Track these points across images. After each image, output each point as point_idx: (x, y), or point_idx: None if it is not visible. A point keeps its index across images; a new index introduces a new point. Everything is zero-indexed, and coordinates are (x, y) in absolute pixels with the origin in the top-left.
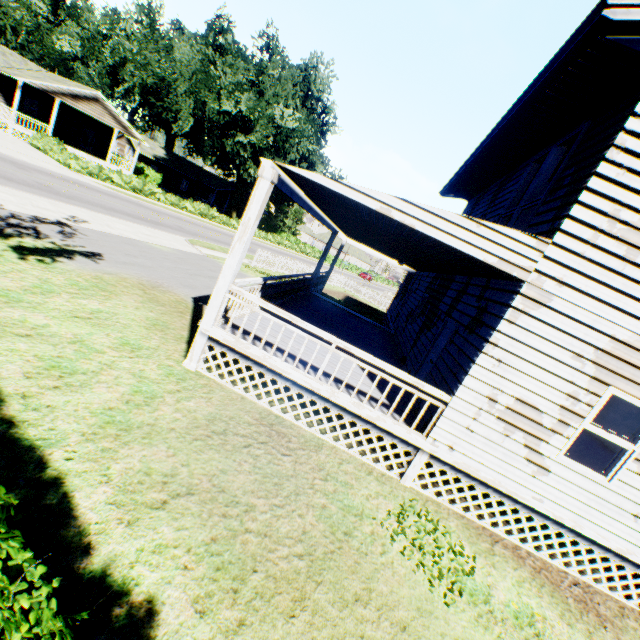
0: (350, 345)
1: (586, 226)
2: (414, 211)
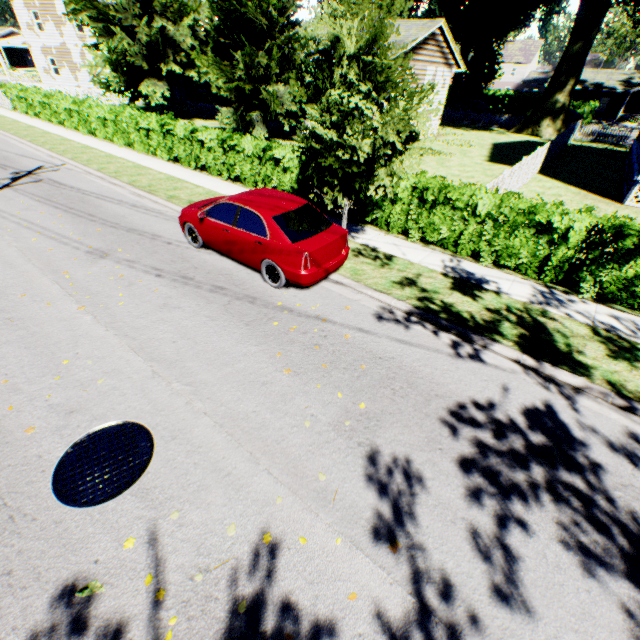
0: (26, 73)
1: (25, 30)
2: (11, 41)
